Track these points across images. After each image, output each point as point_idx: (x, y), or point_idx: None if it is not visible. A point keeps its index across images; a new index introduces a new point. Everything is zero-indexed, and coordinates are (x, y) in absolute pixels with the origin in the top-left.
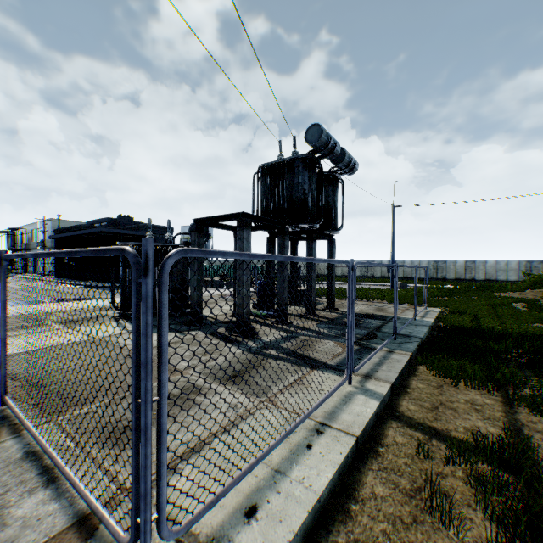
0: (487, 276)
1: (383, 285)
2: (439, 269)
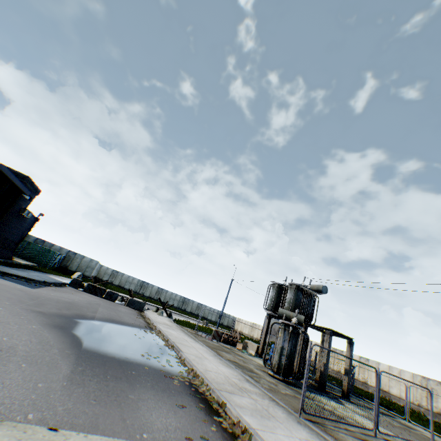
0: (205, 314)
1: (177, 313)
2: (185, 303)
